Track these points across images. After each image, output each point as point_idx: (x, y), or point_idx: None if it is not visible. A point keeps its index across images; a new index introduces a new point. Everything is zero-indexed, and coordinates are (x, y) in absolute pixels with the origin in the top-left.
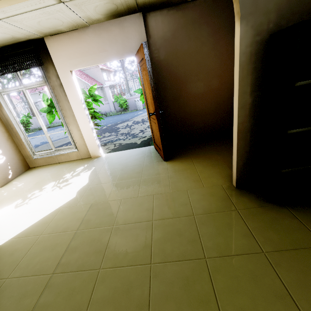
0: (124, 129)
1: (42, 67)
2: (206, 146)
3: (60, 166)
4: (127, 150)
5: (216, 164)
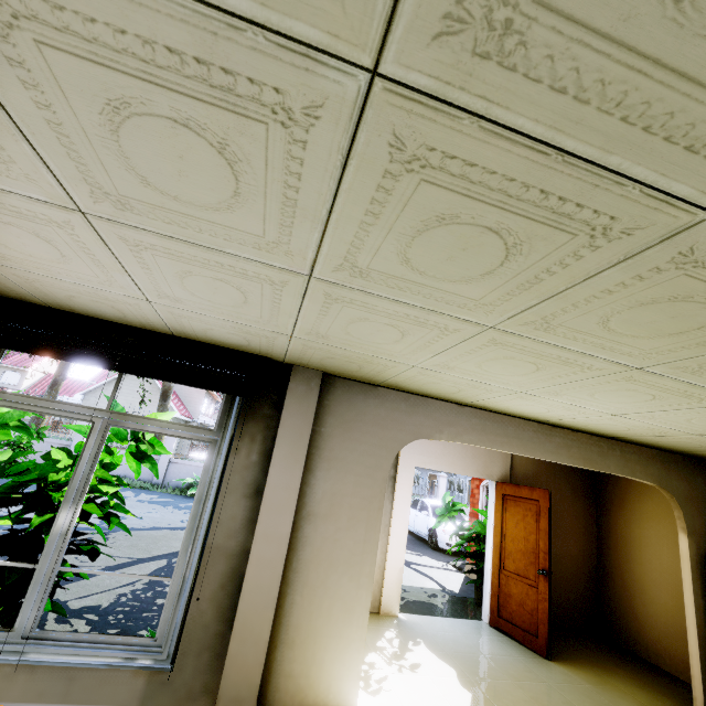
0: None
1: None
2: (583, 648)
3: None
4: (439, 616)
5: (638, 685)
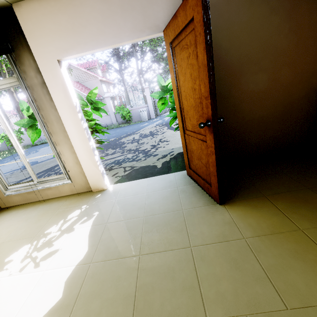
0: (131, 143)
1: (11, 55)
2: (278, 174)
3: (45, 207)
4: (145, 178)
5: None
